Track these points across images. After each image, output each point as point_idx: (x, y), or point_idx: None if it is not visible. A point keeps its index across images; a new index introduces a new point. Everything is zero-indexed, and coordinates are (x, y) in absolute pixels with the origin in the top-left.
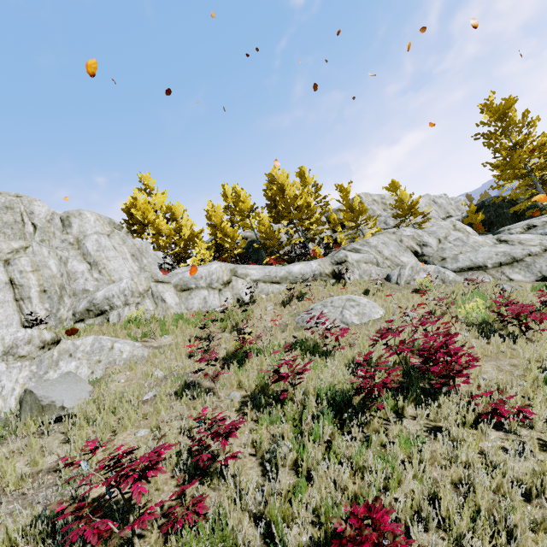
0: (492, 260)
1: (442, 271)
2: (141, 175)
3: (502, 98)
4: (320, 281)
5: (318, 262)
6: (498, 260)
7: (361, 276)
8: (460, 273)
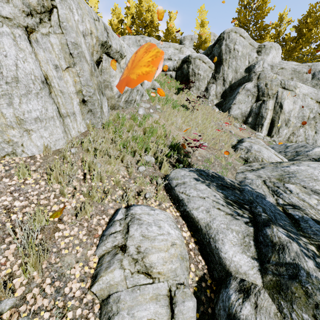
0: None
1: None
2: None
3: None
4: None
5: None
6: None
7: None
8: None
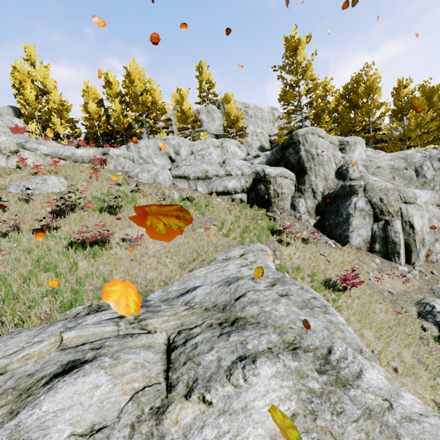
0: (194, 174)
1: (158, 174)
2: (25, 46)
3: (292, 35)
4: (92, 164)
5: (94, 151)
6: (198, 175)
7: (116, 167)
8: (174, 179)
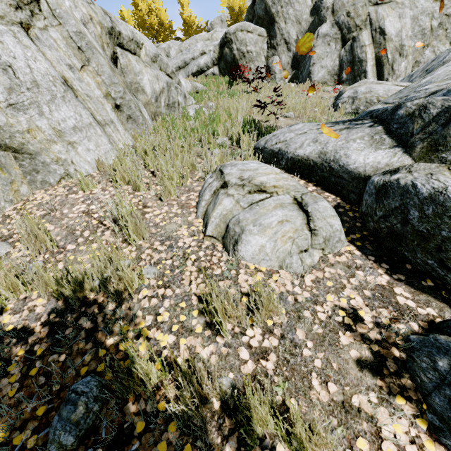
0: (175, 65)
1: None
2: None
3: None
4: None
5: None
6: (178, 64)
7: None
8: None
